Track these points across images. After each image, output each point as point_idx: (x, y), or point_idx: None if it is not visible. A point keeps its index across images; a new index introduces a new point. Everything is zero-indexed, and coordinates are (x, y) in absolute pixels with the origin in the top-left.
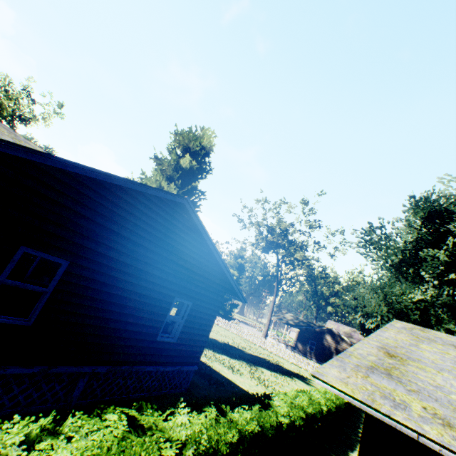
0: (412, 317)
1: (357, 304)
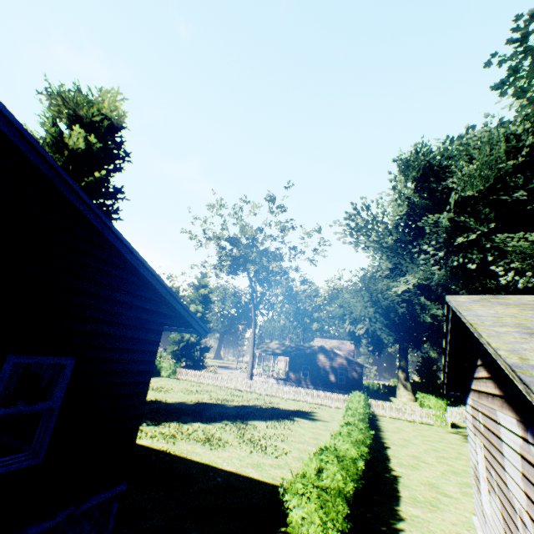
0: (400, 311)
1: (343, 312)
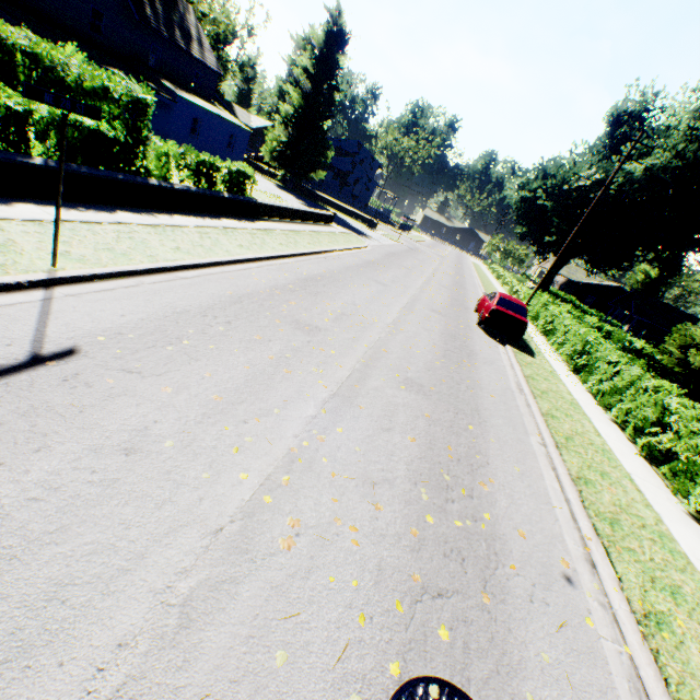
0: None
1: None
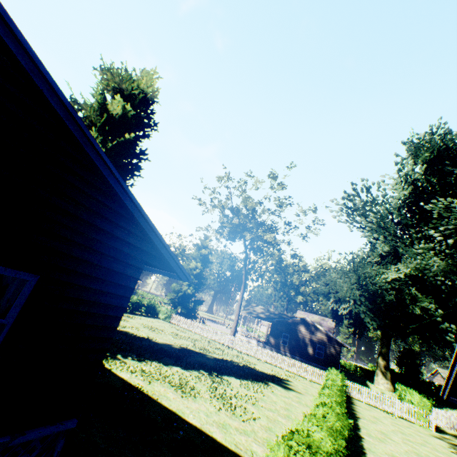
0: (388, 298)
1: (328, 290)
